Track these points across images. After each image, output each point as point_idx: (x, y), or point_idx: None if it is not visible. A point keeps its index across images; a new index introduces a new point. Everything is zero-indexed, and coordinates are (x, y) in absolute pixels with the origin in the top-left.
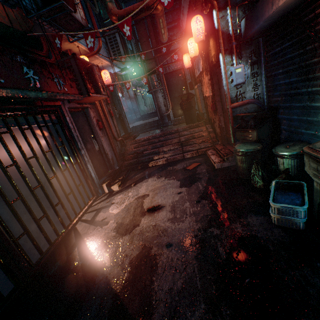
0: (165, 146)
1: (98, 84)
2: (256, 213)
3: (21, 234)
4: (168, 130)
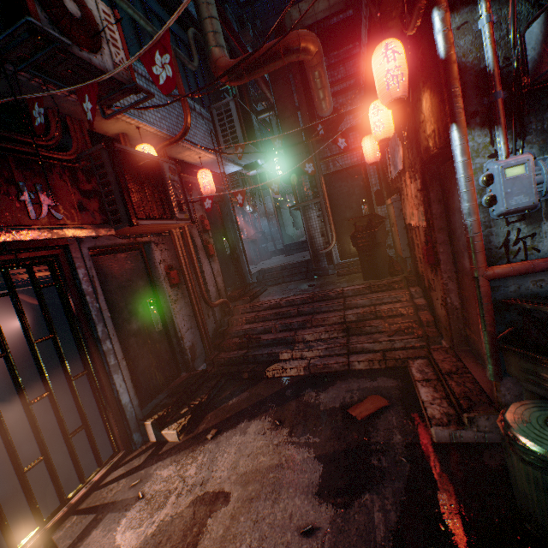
0: (310, 329)
1: (168, 199)
2: None
3: None
4: (323, 290)
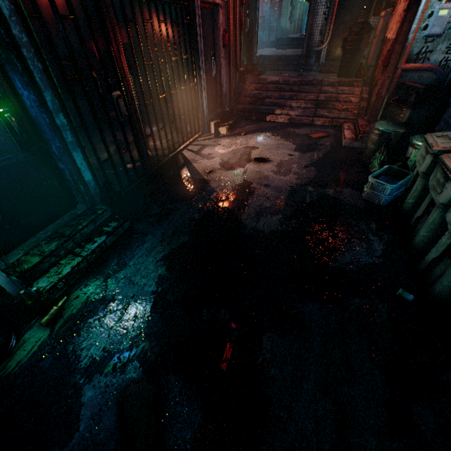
0: (295, 101)
1: None
2: (354, 188)
3: (150, 135)
4: (309, 78)
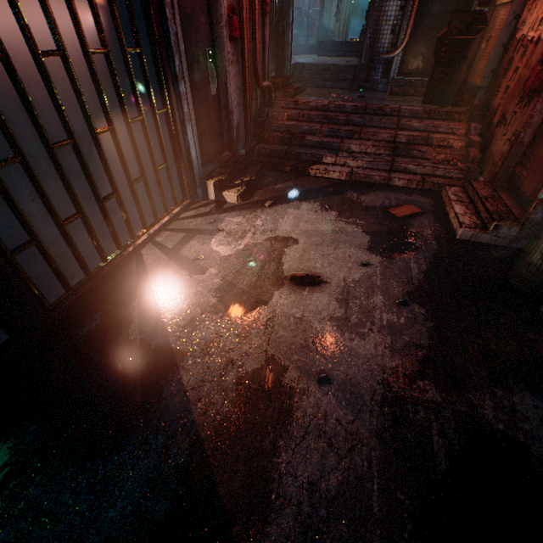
0: (357, 141)
1: None
2: (536, 390)
3: (23, 243)
4: (377, 103)
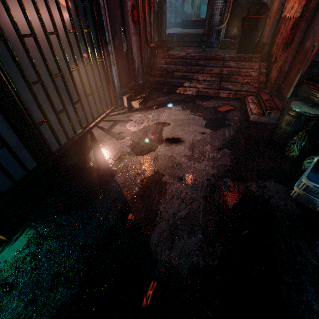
0: (201, 74)
1: None
2: (277, 180)
3: (42, 121)
4: (212, 54)
